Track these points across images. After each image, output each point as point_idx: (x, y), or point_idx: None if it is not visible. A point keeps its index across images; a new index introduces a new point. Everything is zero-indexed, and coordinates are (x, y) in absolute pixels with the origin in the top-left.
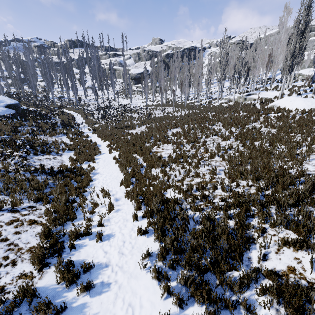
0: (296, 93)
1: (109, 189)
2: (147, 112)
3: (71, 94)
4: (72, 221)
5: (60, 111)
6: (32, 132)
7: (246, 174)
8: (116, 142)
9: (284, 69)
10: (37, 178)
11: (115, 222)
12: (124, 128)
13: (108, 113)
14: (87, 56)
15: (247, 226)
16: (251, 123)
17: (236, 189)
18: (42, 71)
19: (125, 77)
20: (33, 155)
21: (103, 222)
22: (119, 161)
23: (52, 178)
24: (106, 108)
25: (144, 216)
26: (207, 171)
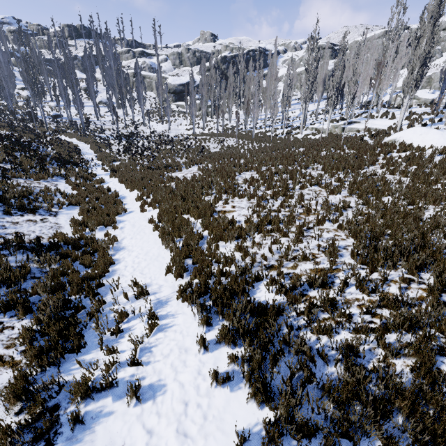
0: (418, 123)
1: (146, 281)
2: (196, 145)
3: (73, 112)
4: (76, 353)
5: (56, 139)
6: (2, 173)
7: (395, 259)
8: (152, 193)
9: (409, 85)
10: (7, 262)
11: (164, 354)
12: (163, 169)
13: (133, 145)
14: (98, 53)
15: (440, 377)
16: (366, 166)
17: (383, 287)
18: (23, 71)
19: (160, 88)
20: (2, 215)
21: (138, 354)
22: (161, 228)
23: (38, 260)
24: (131, 135)
25: (219, 343)
26: (318, 248)
